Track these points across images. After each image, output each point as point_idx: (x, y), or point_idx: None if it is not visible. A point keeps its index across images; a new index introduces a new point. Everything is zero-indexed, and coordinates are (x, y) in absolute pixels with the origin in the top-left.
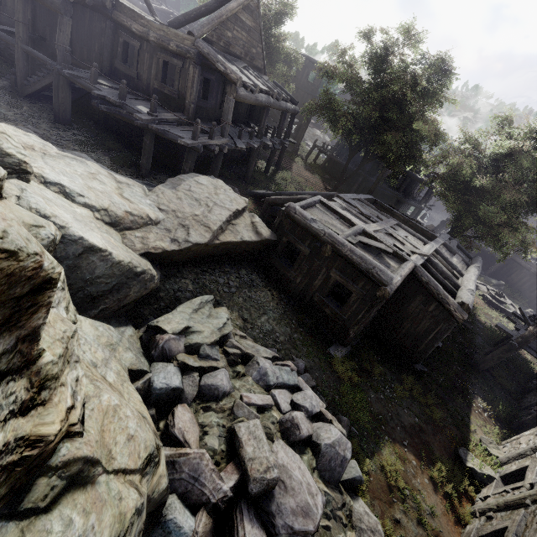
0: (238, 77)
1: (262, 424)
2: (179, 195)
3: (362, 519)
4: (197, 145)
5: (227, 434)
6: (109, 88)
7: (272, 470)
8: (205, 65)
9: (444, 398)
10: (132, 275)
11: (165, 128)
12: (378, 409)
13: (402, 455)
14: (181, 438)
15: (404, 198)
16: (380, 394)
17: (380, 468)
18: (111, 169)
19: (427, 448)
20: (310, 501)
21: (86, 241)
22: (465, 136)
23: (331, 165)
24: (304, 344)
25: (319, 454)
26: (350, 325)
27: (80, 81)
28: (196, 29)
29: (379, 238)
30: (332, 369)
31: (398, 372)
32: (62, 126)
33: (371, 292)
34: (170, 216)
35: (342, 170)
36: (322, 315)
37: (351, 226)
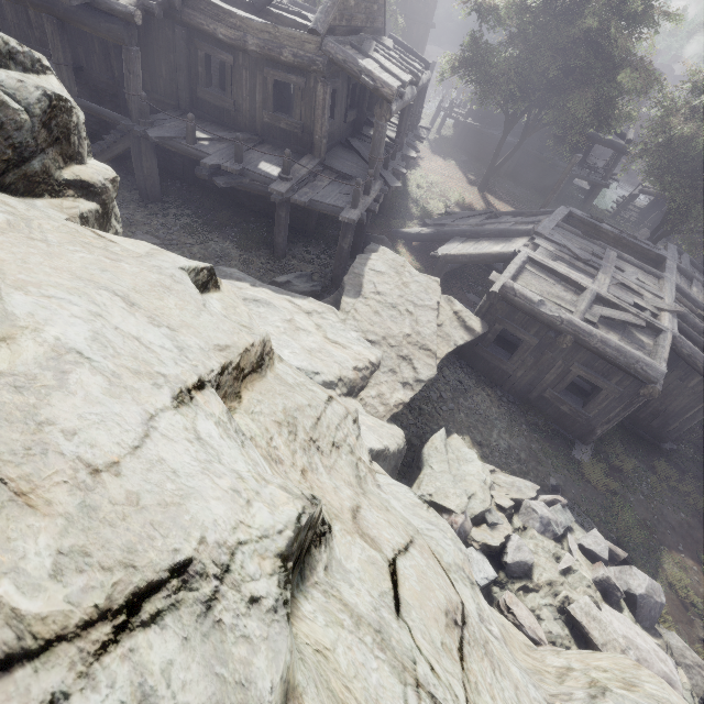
0: (394, 91)
1: (582, 592)
2: (374, 307)
3: (684, 655)
4: (360, 215)
5: (560, 614)
6: (210, 142)
7: (630, 652)
8: (331, 72)
9: (699, 477)
10: (398, 455)
11: (309, 196)
12: (643, 514)
13: (682, 563)
14: (536, 637)
15: (581, 173)
16: (638, 495)
17: (669, 586)
18: (245, 263)
19: (702, 547)
20: (665, 669)
21: (373, 451)
22: (693, 77)
23: (465, 136)
24: (547, 455)
25: (635, 605)
26: (596, 423)
27: (172, 144)
28: (320, 22)
29: (621, 304)
30: (585, 479)
31: (647, 458)
32: (155, 207)
33: (630, 389)
34: (384, 347)
35: (495, 153)
36: (555, 412)
37: (579, 291)
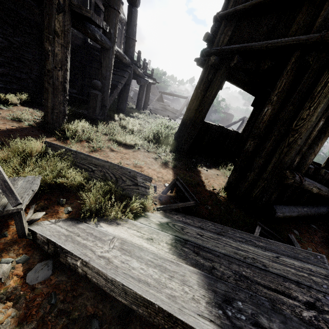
0: None
1: None
2: None
3: None
4: None
5: None
6: None
7: None
8: None
9: None
10: None
11: None
12: None
13: None
14: None
15: None
16: None
17: None
18: None
19: None
20: None
21: None
22: None
23: None
24: None
25: None
26: None
27: None
28: None
29: None
30: None
31: None
32: None
33: None
34: None
35: None
36: None
37: None
